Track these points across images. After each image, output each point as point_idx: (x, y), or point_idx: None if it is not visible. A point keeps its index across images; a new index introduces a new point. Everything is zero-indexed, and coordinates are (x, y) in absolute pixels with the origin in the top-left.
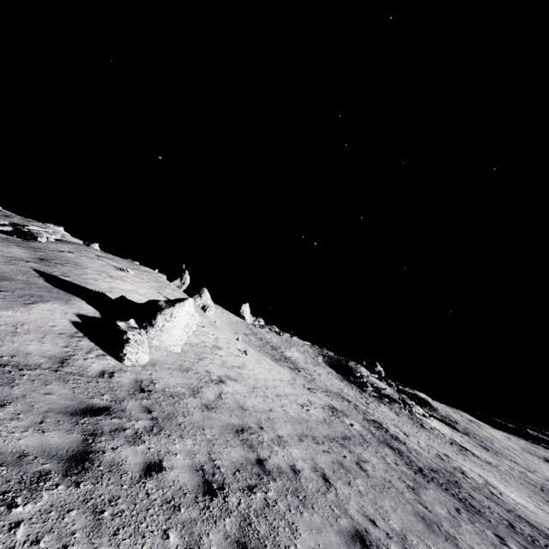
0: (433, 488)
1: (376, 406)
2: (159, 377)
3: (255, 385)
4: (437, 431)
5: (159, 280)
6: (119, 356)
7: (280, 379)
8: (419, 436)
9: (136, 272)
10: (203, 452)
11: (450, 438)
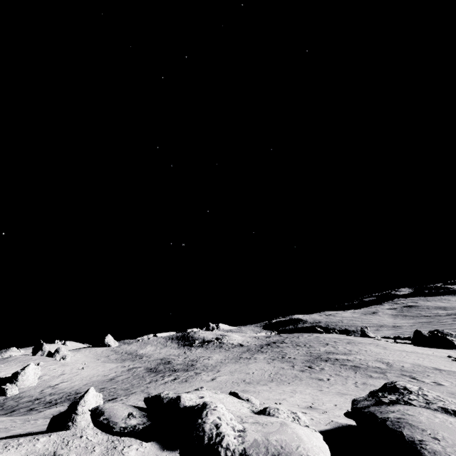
0: (145, 373)
1: (192, 351)
2: (23, 394)
3: (78, 379)
4: (229, 345)
5: (23, 360)
6: (5, 395)
7: (103, 370)
8: (201, 354)
9: (7, 363)
10: (34, 398)
11: (237, 344)
